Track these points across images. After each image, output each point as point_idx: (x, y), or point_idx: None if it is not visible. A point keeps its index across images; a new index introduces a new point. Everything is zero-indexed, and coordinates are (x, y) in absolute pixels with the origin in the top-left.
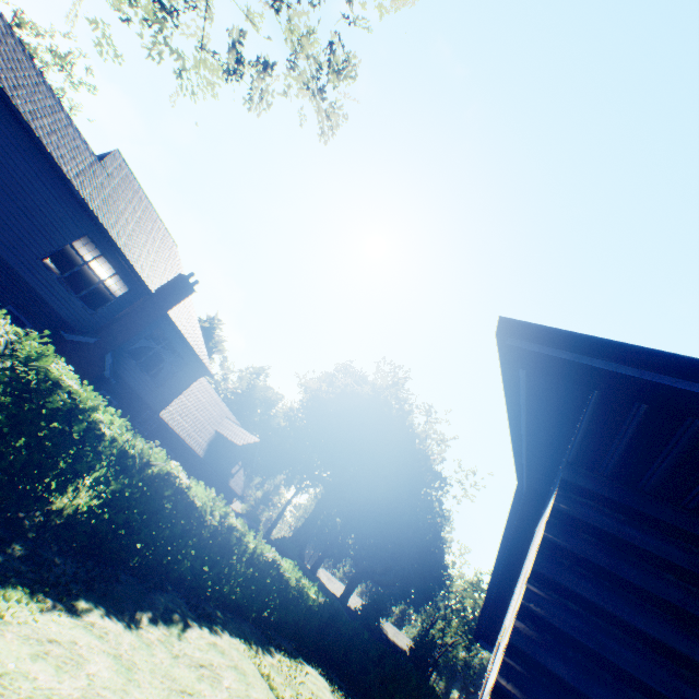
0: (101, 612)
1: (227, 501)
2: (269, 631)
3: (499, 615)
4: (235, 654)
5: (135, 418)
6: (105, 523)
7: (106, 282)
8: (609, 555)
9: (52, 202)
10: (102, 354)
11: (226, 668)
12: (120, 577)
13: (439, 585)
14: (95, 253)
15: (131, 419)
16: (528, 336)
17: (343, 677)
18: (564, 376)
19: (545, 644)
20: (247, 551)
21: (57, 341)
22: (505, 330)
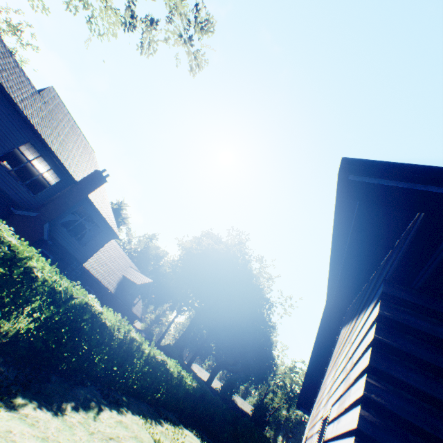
0: (34, 405)
1: (131, 322)
2: (159, 408)
3: (313, 390)
4: (135, 427)
5: (66, 268)
6: (39, 340)
7: (45, 176)
8: (430, 351)
9: (4, 118)
10: (41, 224)
11: (129, 439)
12: (51, 378)
13: (269, 371)
14: (36, 156)
15: (63, 268)
16: (367, 172)
17: (210, 435)
18: (398, 203)
19: (388, 430)
20: (144, 355)
21: (8, 215)
22: (346, 169)
